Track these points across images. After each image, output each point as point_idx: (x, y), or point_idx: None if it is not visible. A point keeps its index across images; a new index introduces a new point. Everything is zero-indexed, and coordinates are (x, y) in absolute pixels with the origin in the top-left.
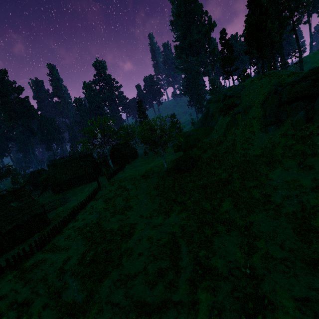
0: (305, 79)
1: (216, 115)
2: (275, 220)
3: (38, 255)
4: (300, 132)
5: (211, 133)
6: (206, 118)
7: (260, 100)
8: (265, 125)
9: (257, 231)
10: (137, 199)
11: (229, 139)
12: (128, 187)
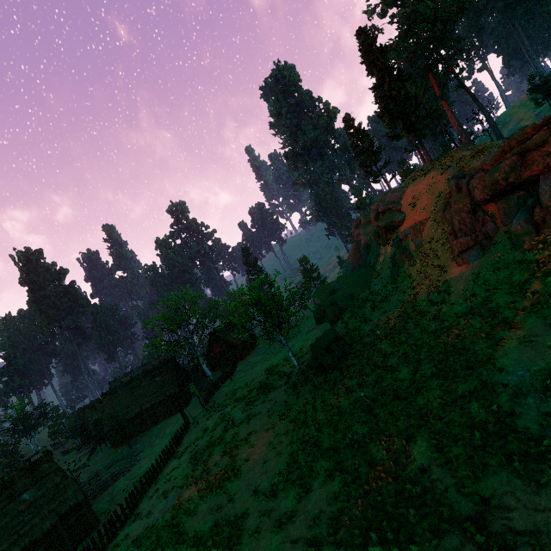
0: (503, 155)
1: (373, 245)
2: (542, 488)
3: None
4: (532, 253)
5: (371, 279)
6: (358, 253)
7: (437, 207)
8: (460, 250)
9: (506, 530)
10: (250, 447)
11: (403, 288)
12: (236, 417)
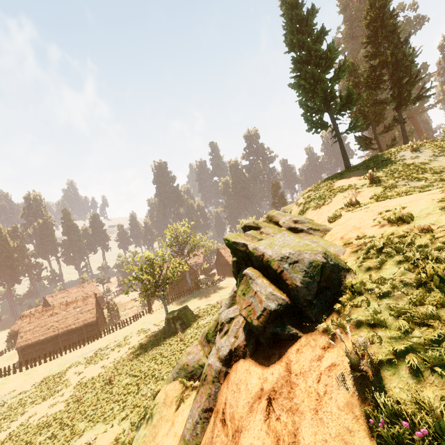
0: None
1: None
2: None
3: (19, 374)
4: None
5: None
6: None
7: None
8: None
9: None
10: (118, 351)
11: None
12: (150, 325)
